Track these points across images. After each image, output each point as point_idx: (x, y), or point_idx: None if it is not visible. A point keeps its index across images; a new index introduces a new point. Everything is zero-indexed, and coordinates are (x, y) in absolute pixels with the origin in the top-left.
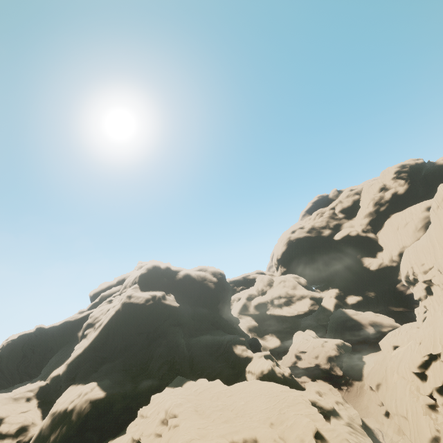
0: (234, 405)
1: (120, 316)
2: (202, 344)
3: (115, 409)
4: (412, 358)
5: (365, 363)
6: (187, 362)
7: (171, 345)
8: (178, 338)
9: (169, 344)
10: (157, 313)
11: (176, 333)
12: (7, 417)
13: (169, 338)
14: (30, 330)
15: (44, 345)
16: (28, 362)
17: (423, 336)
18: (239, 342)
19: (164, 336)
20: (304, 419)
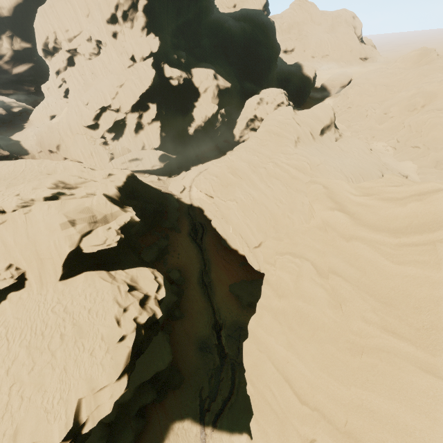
0: None
1: None
2: None
3: None
4: (87, 115)
5: (21, 141)
6: None
7: None
8: None
9: None
10: None
11: None
12: None
13: None
14: None
15: None
16: None
17: (91, 97)
18: None
19: None
20: (68, 162)
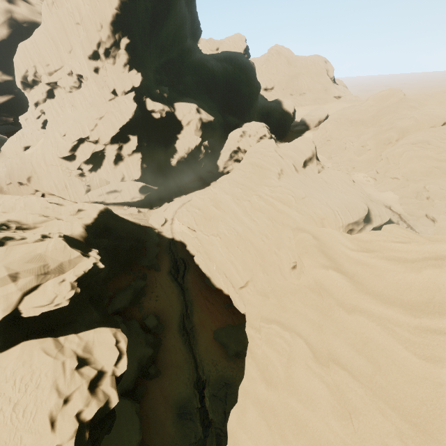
0: None
1: None
2: None
3: None
4: (63, 147)
5: None
6: None
7: None
8: None
9: None
10: None
11: None
12: None
13: None
14: None
15: None
16: None
17: (68, 128)
18: None
19: None
20: (31, 198)
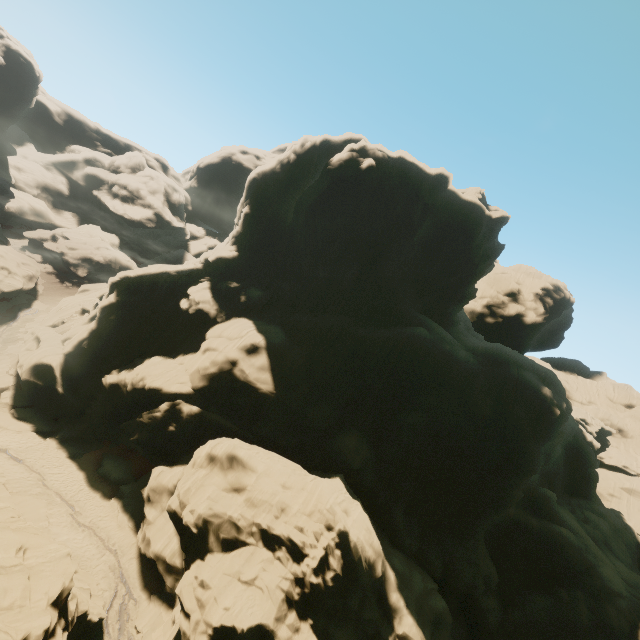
0: None
1: None
2: None
3: None
4: None
5: None
6: None
7: None
8: None
9: None
10: None
11: None
12: None
13: None
14: None
15: None
16: None
17: None
18: None
19: None
20: None
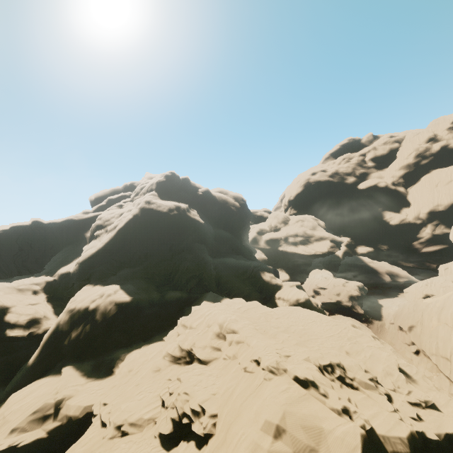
0: (293, 328)
1: (139, 222)
2: (228, 265)
3: (143, 315)
4: None
5: (383, 306)
6: (214, 280)
7: (198, 261)
8: (205, 255)
9: (195, 259)
10: (182, 225)
11: (202, 250)
12: (13, 307)
13: (196, 253)
14: (24, 222)
15: (43, 242)
16: (26, 256)
17: None
18: (266, 270)
19: (188, 251)
20: (382, 352)
